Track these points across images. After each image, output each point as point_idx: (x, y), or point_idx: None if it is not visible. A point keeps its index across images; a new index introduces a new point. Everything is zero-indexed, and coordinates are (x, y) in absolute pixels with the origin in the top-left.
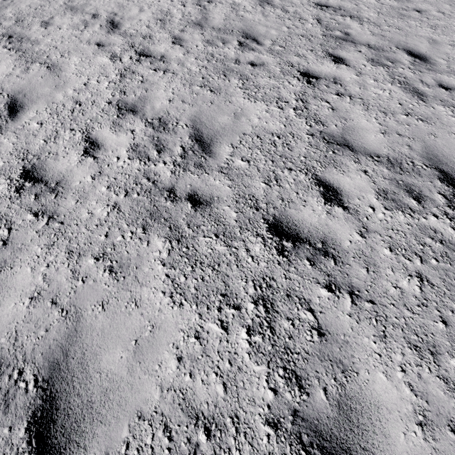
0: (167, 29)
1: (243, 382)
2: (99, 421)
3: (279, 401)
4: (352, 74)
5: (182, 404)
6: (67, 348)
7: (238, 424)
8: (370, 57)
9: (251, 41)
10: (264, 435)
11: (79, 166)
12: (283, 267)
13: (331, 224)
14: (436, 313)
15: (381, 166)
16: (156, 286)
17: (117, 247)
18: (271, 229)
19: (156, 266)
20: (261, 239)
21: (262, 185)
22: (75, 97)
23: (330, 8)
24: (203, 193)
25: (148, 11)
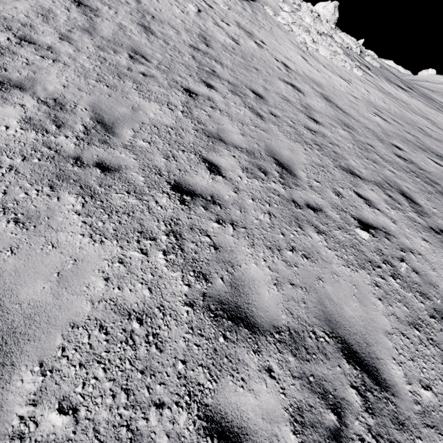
0: (51, 25)
1: (164, 285)
2: (27, 340)
3: (192, 290)
4: (220, 97)
5: (114, 308)
6: None
7: (164, 310)
8: (230, 89)
9: (140, 57)
10: (185, 312)
11: None
12: (185, 212)
13: (216, 186)
14: (279, 230)
15: (243, 154)
16: (74, 231)
17: (21, 202)
18: (174, 188)
19: (71, 216)
20: (167, 194)
21: (163, 160)
22: None
23: (200, 51)
24: (111, 162)
25: (24, 2)
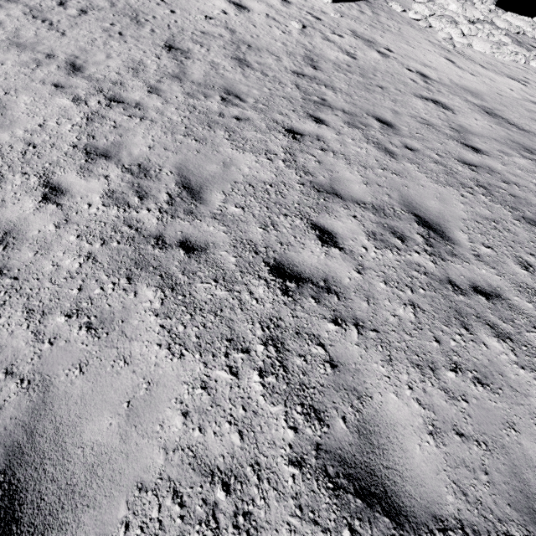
0: (141, 78)
1: (261, 426)
2: (86, 506)
3: (300, 438)
4: (333, 133)
5: (193, 463)
6: (33, 425)
7: (260, 471)
8: (346, 120)
9: (234, 98)
10: (289, 476)
11: (37, 214)
12: (289, 307)
13: (330, 264)
14: (430, 334)
15: (367, 212)
16: (150, 339)
17: (96, 300)
18: (273, 271)
19: (148, 318)
20: (264, 281)
21: (259, 231)
22: (27, 138)
23: (306, 77)
24: (197, 239)
25: (117, 59)
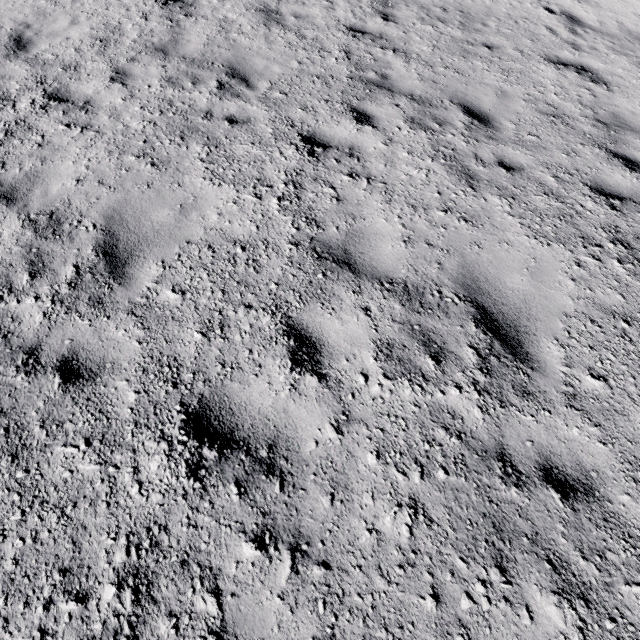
0: (108, 56)
1: None
2: None
3: None
4: (379, 141)
5: None
6: None
7: None
8: (410, 114)
9: (238, 82)
10: None
11: None
12: (189, 502)
13: (293, 409)
14: (427, 578)
15: (392, 299)
16: None
17: None
18: (190, 423)
19: None
20: (167, 445)
21: (196, 338)
22: None
23: (367, 36)
24: (90, 354)
25: (84, 24)
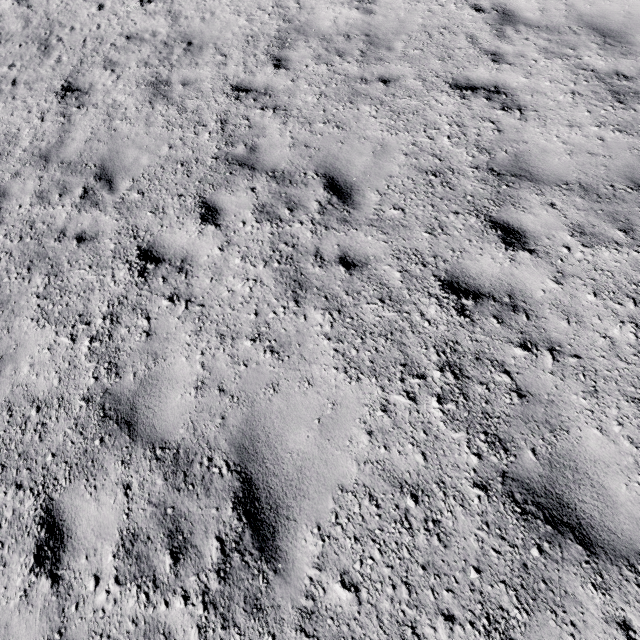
0: None
1: None
2: None
3: None
4: (216, 246)
5: None
6: None
7: None
8: (262, 200)
9: (102, 185)
10: None
11: None
12: None
13: (15, 623)
14: None
15: (157, 472)
16: None
17: None
18: None
19: None
20: None
21: None
22: None
23: (250, 95)
24: None
25: None
